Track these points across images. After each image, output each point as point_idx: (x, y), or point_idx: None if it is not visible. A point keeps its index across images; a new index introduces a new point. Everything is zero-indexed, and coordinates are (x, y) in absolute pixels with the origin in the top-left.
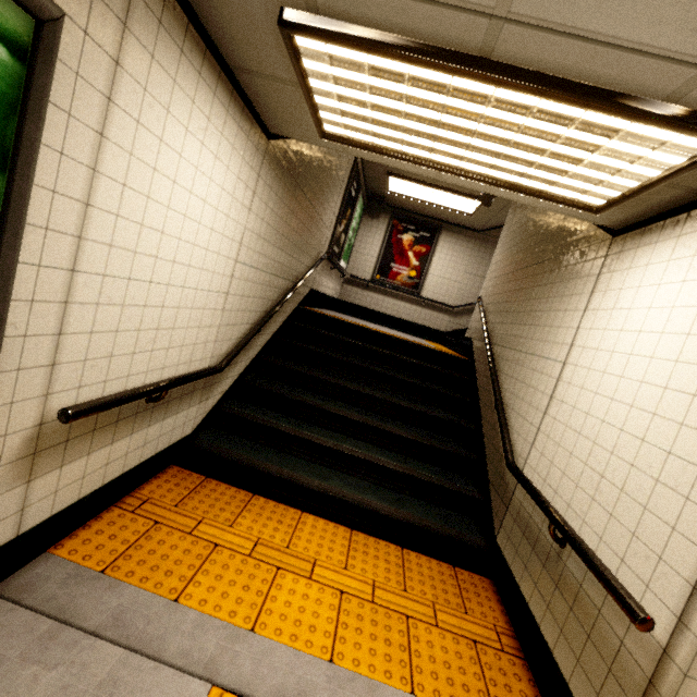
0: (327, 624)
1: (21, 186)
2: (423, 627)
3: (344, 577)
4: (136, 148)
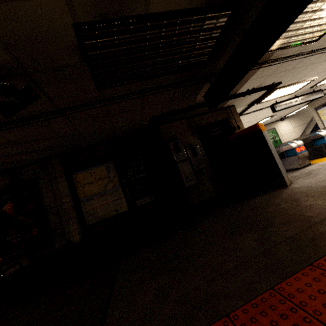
0: None
1: (277, 134)
2: None
3: None
4: (279, 129)
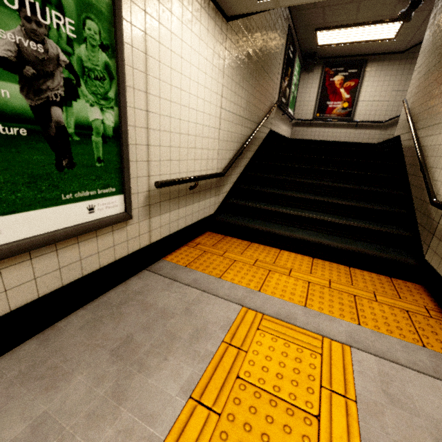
0: (301, 293)
1: (121, 64)
2: (366, 301)
3: (310, 277)
4: (161, 39)
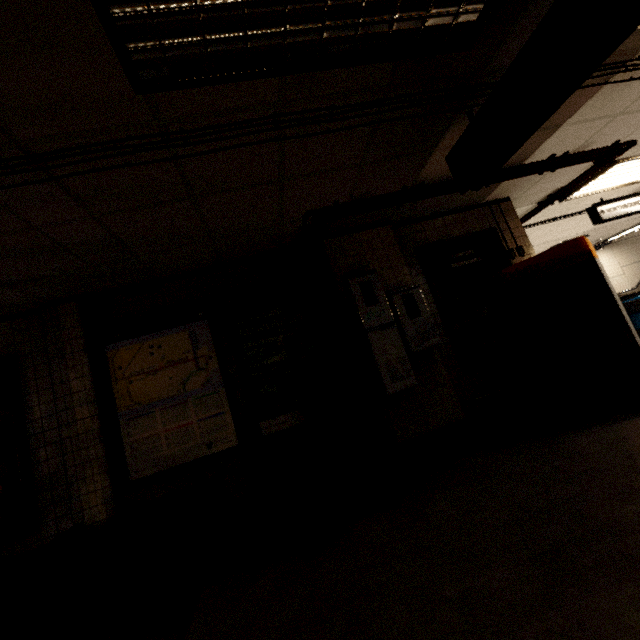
0: None
1: None
2: None
3: None
4: None
